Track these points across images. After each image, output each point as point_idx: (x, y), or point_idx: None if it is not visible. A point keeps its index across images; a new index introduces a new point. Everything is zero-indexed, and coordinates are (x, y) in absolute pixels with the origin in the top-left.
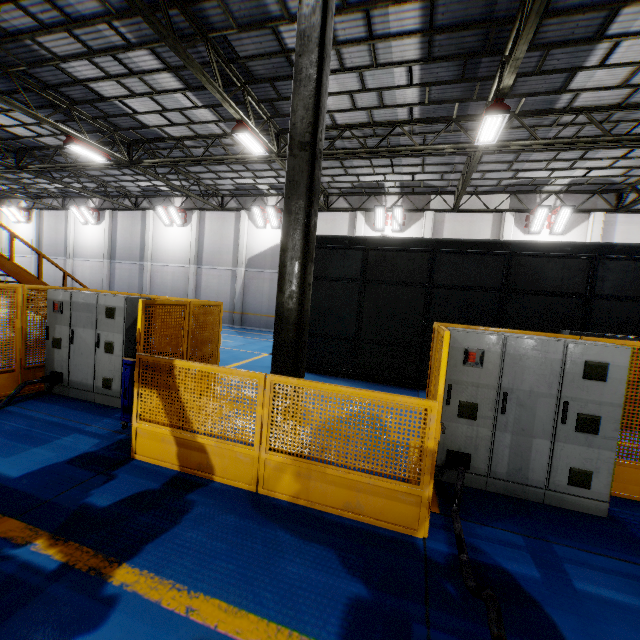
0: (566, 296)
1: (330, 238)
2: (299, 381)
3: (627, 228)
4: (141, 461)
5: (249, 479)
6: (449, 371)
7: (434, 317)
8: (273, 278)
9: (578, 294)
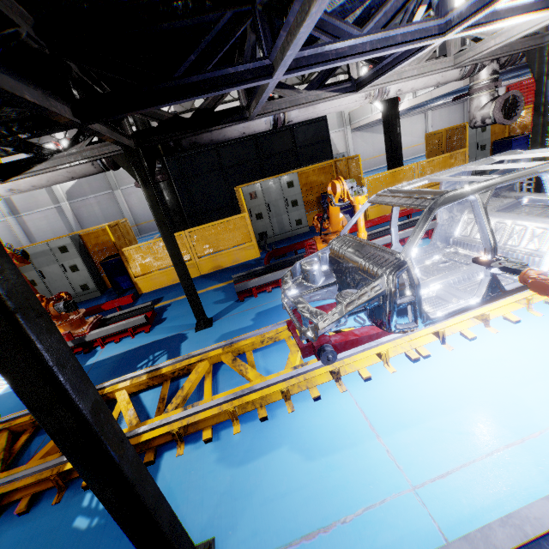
0: (287, 152)
1: None
2: (198, 227)
3: None
4: (146, 293)
5: (196, 273)
6: (247, 204)
7: (232, 186)
8: (99, 201)
9: (291, 149)
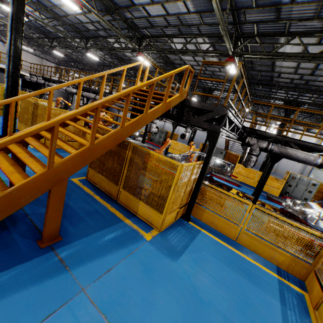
0: None
1: None
2: None
3: None
4: None
5: None
6: None
7: None
8: None
9: None
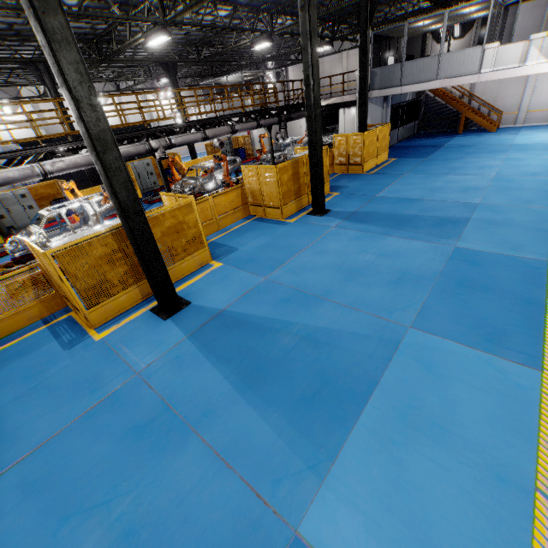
0: None
1: (34, 142)
2: None
3: (127, 99)
4: None
5: None
6: None
7: None
8: None
9: None
